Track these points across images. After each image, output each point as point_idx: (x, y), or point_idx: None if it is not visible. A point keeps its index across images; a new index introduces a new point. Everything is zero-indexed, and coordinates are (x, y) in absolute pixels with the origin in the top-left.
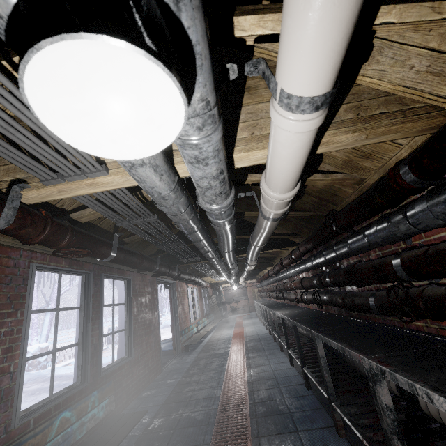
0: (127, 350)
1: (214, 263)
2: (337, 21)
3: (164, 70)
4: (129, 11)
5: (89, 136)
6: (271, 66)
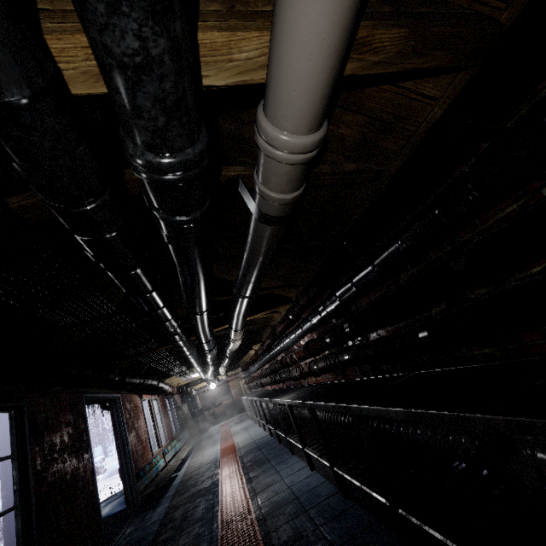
0: None
1: (181, 345)
2: None
3: None
4: None
5: None
6: None
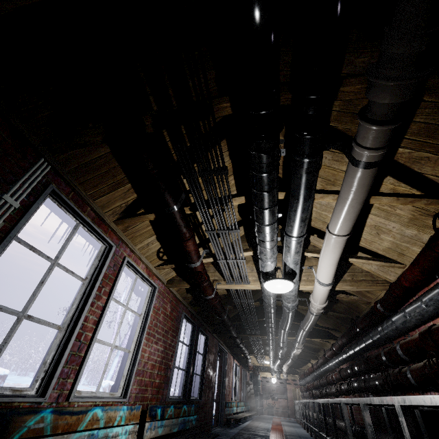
0: (199, 393)
1: (271, 339)
2: (329, 274)
3: (292, 283)
4: (285, 268)
5: (274, 291)
6: (317, 250)
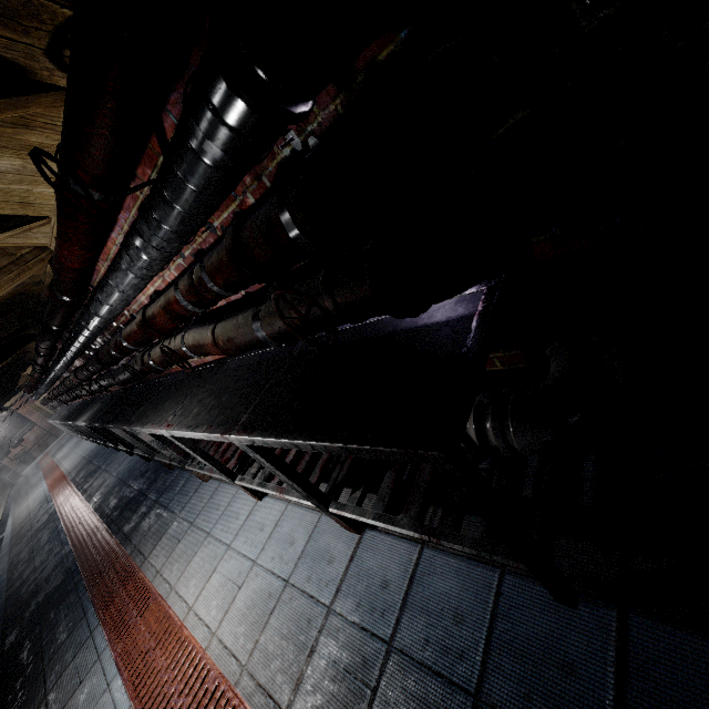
0: None
1: None
2: None
3: None
4: None
5: None
6: None
